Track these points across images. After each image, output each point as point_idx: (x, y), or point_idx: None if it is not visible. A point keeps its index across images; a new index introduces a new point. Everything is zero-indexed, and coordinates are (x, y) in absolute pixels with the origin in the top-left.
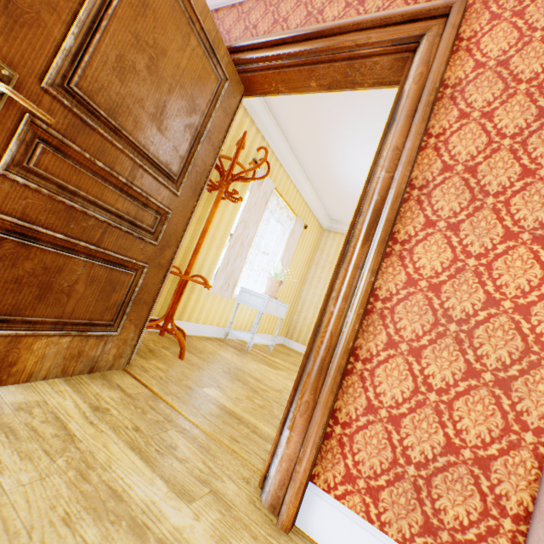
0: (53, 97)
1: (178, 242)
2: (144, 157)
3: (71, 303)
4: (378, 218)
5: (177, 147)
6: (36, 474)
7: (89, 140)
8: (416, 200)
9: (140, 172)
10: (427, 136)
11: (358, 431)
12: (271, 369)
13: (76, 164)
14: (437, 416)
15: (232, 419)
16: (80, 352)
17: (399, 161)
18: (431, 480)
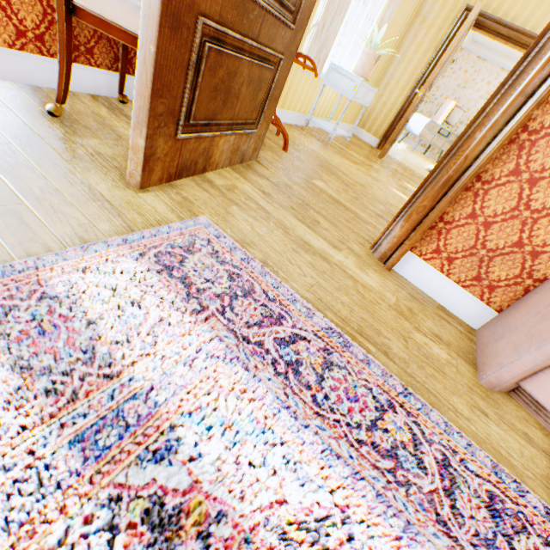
0: None
1: (308, 21)
2: None
3: (238, 107)
4: None
5: None
6: (267, 229)
7: None
8: None
9: None
10: None
11: (455, 228)
12: (351, 164)
13: None
14: (521, 226)
15: (340, 207)
16: (237, 148)
17: None
18: (493, 259)
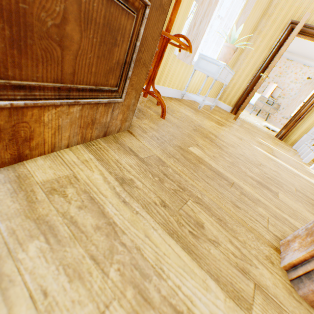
0: None
1: None
2: None
3: (68, 60)
4: None
5: None
6: (93, 308)
7: None
8: None
9: None
10: None
11: None
12: (218, 126)
13: None
14: None
15: (222, 181)
16: (92, 120)
17: None
18: None
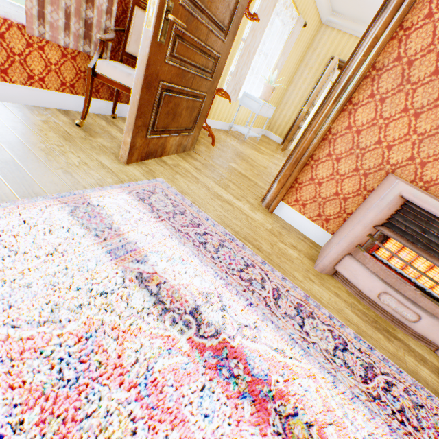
0: (182, 6)
1: (220, 76)
2: (212, 22)
3: (181, 121)
4: (346, 89)
5: (229, 5)
6: (196, 187)
7: (192, 26)
8: (372, 78)
9: (210, 35)
10: (399, 28)
11: (304, 186)
12: (259, 154)
13: (186, 44)
14: (336, 184)
15: (246, 179)
16: (181, 143)
17: (372, 52)
18: (325, 203)
